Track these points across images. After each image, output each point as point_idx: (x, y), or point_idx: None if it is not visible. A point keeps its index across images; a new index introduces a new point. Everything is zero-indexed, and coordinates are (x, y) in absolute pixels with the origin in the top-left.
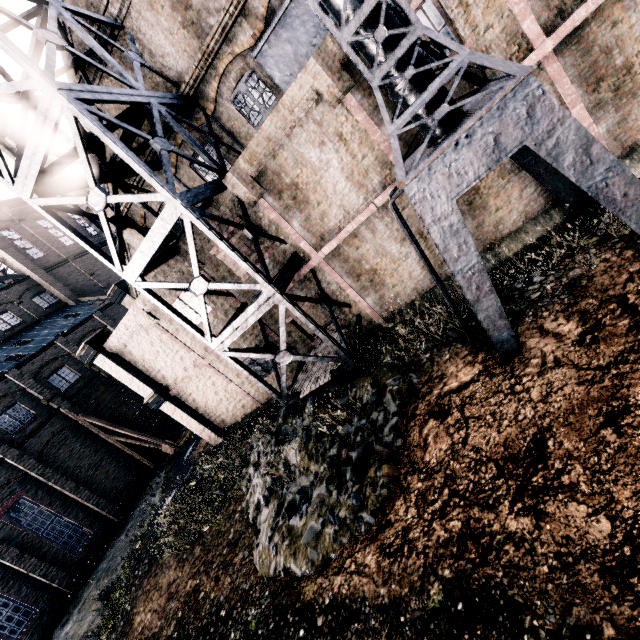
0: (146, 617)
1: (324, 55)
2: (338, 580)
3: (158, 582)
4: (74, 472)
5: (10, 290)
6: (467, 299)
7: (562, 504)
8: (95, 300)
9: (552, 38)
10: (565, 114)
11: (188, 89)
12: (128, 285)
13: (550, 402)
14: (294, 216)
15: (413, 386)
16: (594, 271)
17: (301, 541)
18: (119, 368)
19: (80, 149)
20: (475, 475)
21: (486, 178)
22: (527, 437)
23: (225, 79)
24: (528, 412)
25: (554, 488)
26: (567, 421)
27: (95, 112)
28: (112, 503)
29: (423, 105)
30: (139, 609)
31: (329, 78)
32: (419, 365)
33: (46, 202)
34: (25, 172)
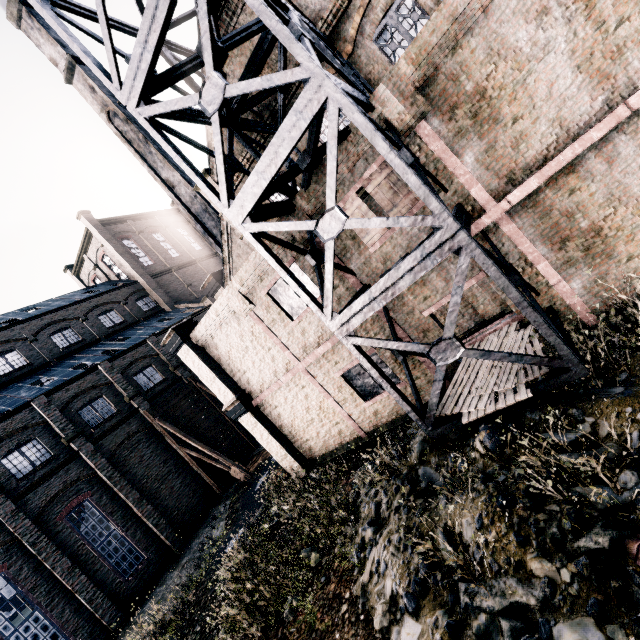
0: None
1: None
2: None
3: None
4: (140, 481)
5: (120, 291)
6: None
7: None
8: (189, 307)
9: None
10: None
11: (325, 28)
12: (223, 276)
13: None
14: (468, 145)
15: None
16: None
17: None
18: (202, 363)
19: (203, 13)
20: None
21: None
22: None
23: (370, 11)
24: None
25: None
26: None
27: None
28: (171, 526)
29: None
30: None
31: None
32: None
33: (152, 110)
34: (135, 68)
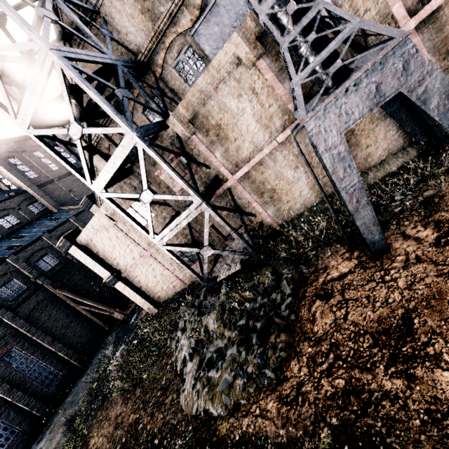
0: (98, 440)
1: (244, 30)
2: (246, 421)
3: (108, 414)
4: (51, 330)
5: (13, 200)
6: (348, 209)
7: (429, 370)
8: (71, 208)
9: (414, 19)
10: (433, 68)
11: (143, 57)
12: (95, 197)
13: (414, 289)
14: (217, 148)
15: (303, 275)
16: (444, 192)
17: (217, 389)
18: (86, 256)
19: (65, 93)
20: (355, 344)
21: (360, 123)
22: (396, 316)
23: (170, 51)
24: (396, 296)
25: (421, 357)
26: (429, 304)
27: (77, 67)
28: (77, 353)
29: (321, 61)
30: (93, 434)
31: (247, 47)
32: (307, 259)
33: (39, 132)
34: (25, 110)
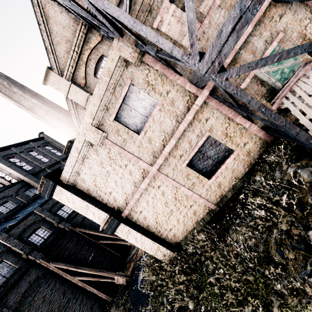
0: None
1: None
2: None
3: None
4: None
5: (11, 188)
6: None
7: None
8: None
9: None
10: None
11: None
12: None
13: None
14: None
15: None
16: None
17: None
18: (75, 197)
19: None
20: None
21: None
22: None
23: None
24: None
25: None
26: None
27: None
28: None
29: None
30: None
31: None
32: None
33: None
34: None
